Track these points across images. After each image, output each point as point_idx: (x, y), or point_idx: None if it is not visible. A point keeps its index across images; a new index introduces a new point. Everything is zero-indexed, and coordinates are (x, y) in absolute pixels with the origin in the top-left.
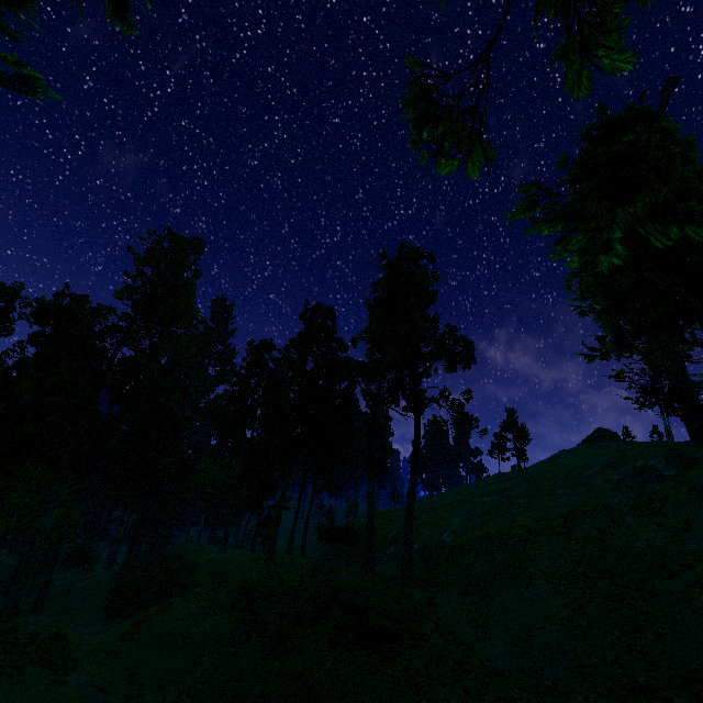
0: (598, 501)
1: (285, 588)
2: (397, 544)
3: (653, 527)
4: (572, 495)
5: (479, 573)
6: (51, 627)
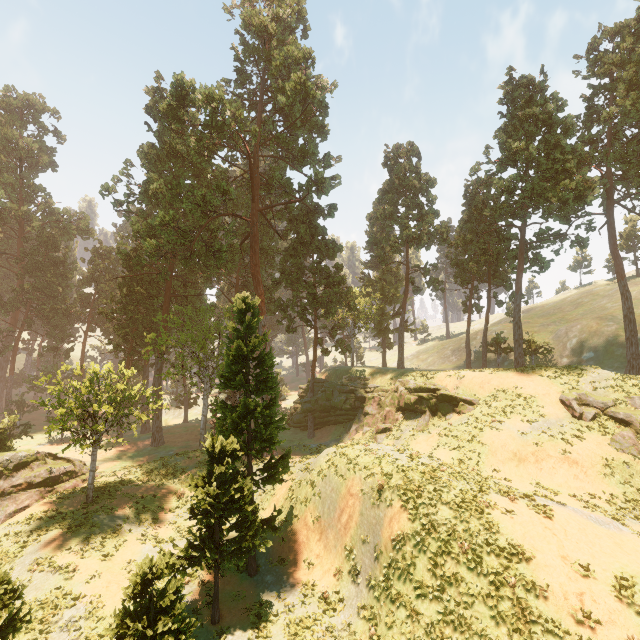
0: None
1: (625, 395)
2: (594, 350)
3: None
4: None
5: None
6: (409, 452)
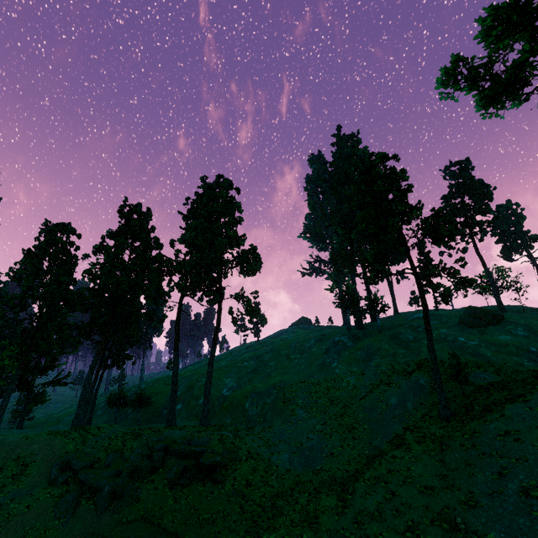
0: (318, 361)
1: (108, 453)
2: (183, 402)
3: (349, 374)
4: (302, 358)
5: (255, 413)
6: None
